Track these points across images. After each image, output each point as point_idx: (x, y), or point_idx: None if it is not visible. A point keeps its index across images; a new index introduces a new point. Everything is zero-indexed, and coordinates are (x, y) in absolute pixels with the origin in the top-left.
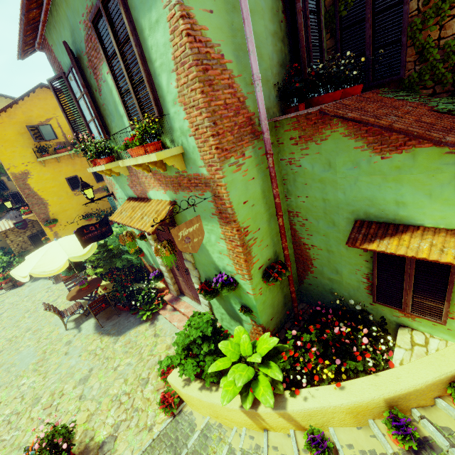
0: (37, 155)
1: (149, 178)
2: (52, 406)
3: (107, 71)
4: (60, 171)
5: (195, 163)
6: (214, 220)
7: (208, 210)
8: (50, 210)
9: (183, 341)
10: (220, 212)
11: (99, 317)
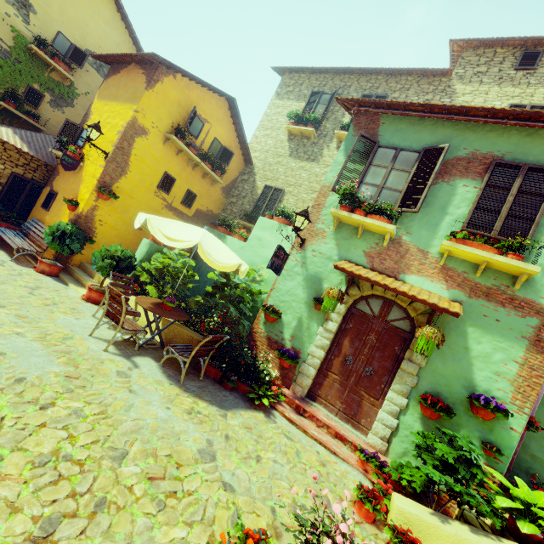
0: (170, 130)
1: (429, 267)
2: (168, 478)
3: (467, 185)
4: (169, 162)
5: (538, 293)
6: (519, 342)
7: (518, 331)
8: (121, 181)
9: (452, 453)
10: (537, 340)
11: (163, 363)
